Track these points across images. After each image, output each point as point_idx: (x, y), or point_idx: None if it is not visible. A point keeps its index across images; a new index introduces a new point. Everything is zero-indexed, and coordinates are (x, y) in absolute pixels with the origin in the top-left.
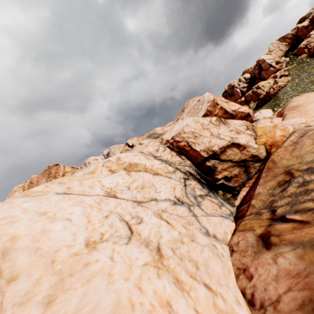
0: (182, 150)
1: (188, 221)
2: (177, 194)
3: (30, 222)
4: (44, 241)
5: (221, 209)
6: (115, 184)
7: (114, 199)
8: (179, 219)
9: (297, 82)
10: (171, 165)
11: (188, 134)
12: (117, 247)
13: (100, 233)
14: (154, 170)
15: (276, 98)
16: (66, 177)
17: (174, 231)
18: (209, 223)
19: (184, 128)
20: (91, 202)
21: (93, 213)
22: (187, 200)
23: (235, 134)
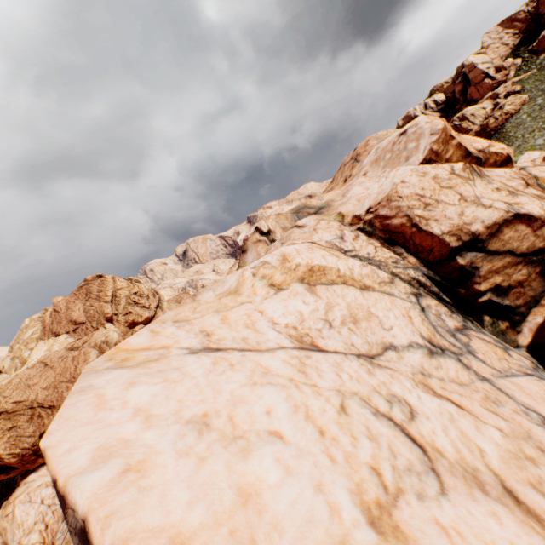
0: (394, 236)
1: (484, 395)
2: (421, 330)
3: (189, 466)
4: (269, 542)
5: (511, 357)
6: (295, 316)
7: (320, 355)
8: (464, 390)
9: (541, 104)
10: (382, 266)
11: (409, 200)
12: (437, 513)
13: (369, 470)
14: (357, 279)
15: (502, 136)
16: (184, 307)
17: (488, 427)
18: (530, 397)
19: (397, 188)
20: (286, 371)
21: (311, 404)
22: (445, 343)
23: (507, 196)
